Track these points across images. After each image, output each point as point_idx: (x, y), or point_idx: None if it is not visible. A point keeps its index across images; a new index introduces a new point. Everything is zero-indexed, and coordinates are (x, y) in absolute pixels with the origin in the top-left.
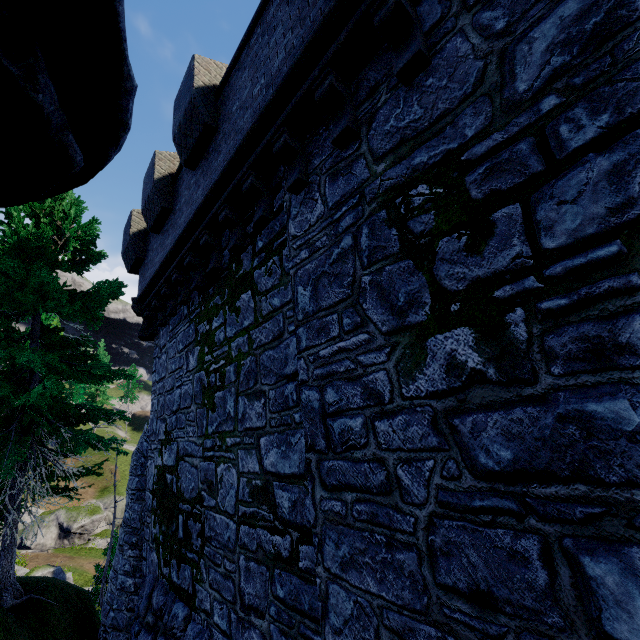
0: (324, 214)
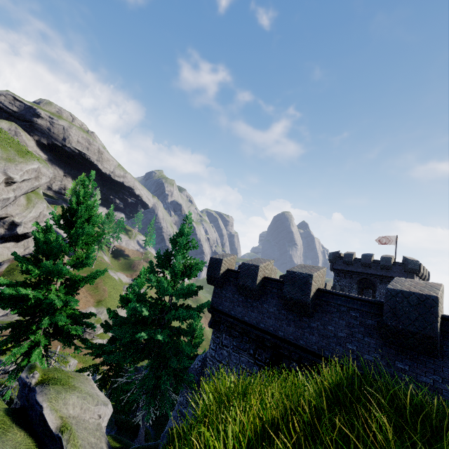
0: None
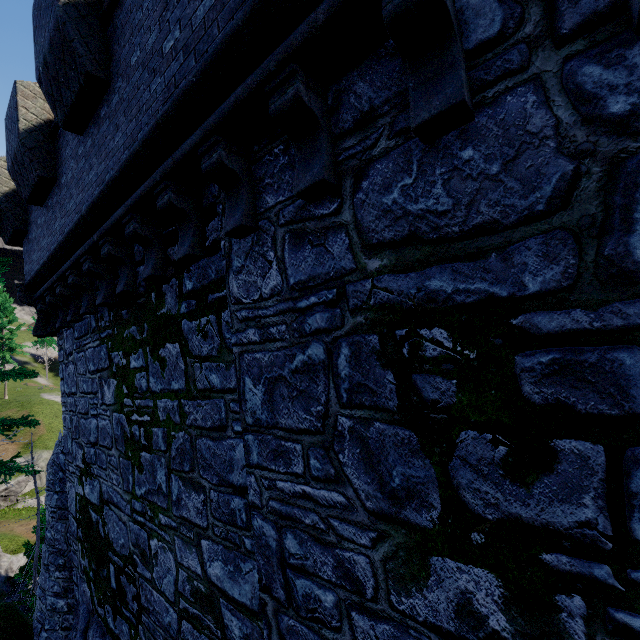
0: (282, 291)
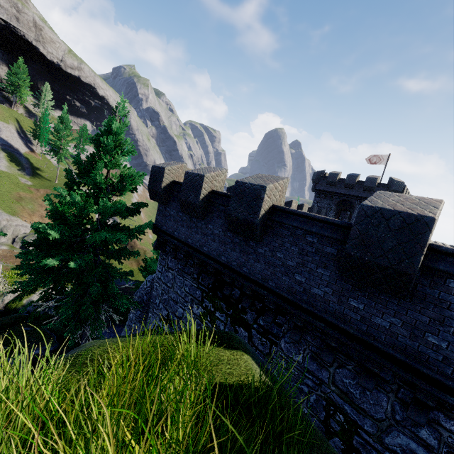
0: (301, 364)
